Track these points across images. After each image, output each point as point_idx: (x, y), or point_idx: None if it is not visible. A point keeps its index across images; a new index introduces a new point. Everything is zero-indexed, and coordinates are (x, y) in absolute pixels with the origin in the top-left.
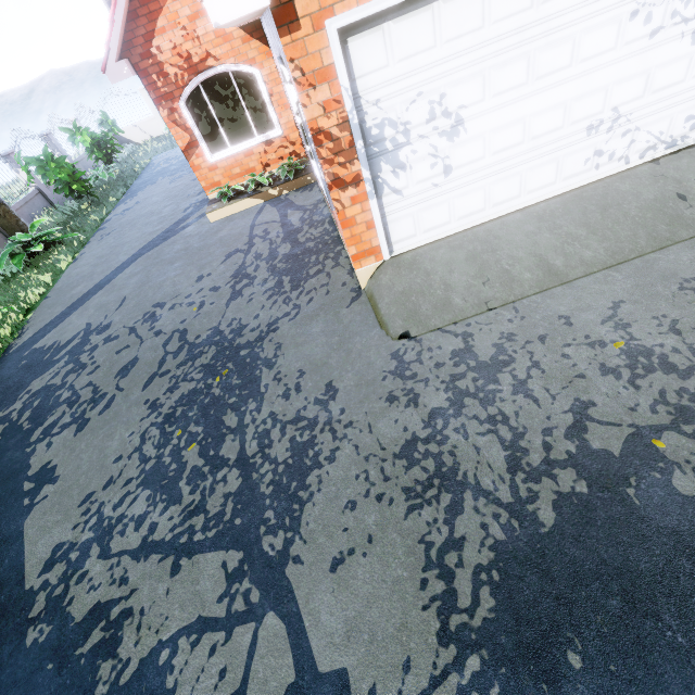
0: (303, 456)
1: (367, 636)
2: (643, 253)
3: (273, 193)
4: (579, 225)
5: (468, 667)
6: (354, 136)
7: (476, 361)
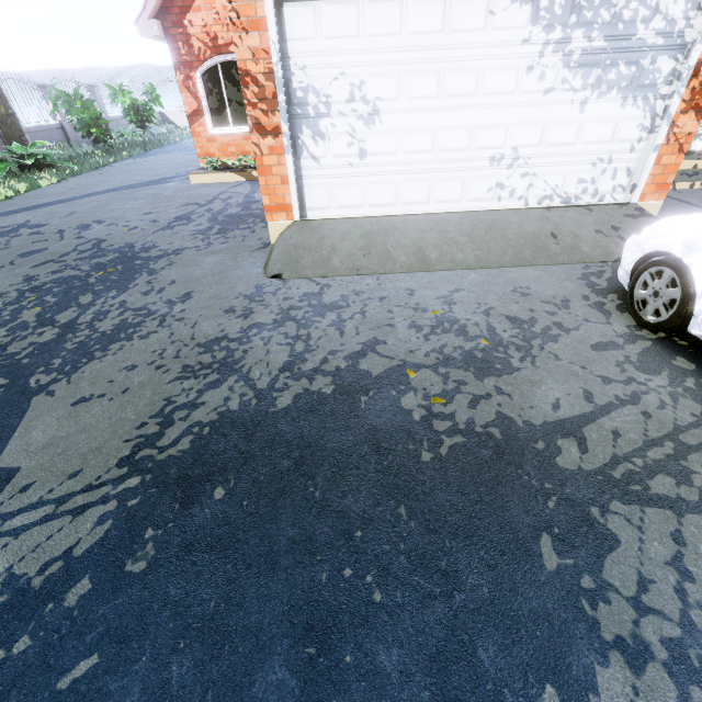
0: (122, 331)
1: (60, 450)
2: (504, 266)
3: (256, 176)
4: (464, 234)
5: (126, 483)
6: (277, 88)
7: (319, 301)
